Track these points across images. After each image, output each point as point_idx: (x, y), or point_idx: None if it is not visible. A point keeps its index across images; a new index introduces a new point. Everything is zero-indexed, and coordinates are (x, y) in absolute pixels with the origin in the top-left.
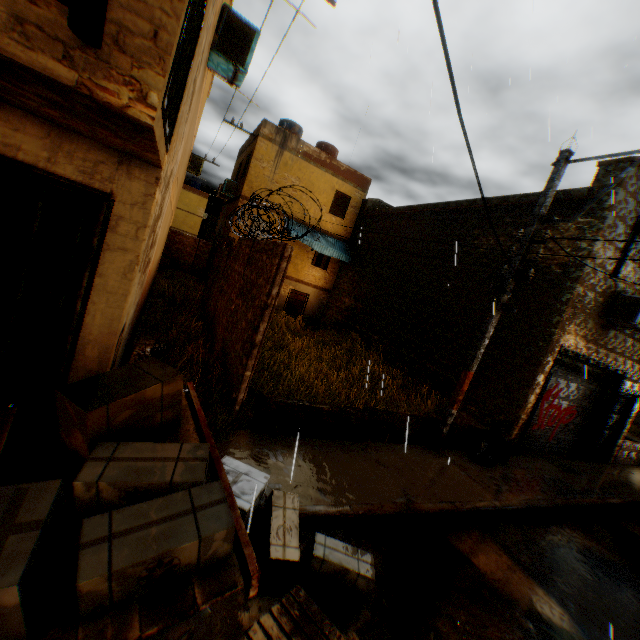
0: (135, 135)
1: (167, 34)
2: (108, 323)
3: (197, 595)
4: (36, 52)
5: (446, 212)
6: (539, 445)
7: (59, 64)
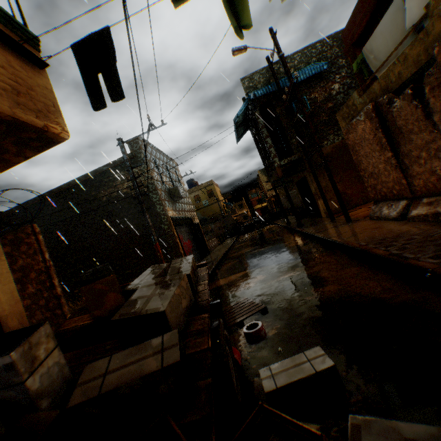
0: (30, 151)
1: (57, 104)
2: (11, 297)
3: (204, 273)
4: (28, 115)
5: (64, 192)
6: None
7: (37, 119)
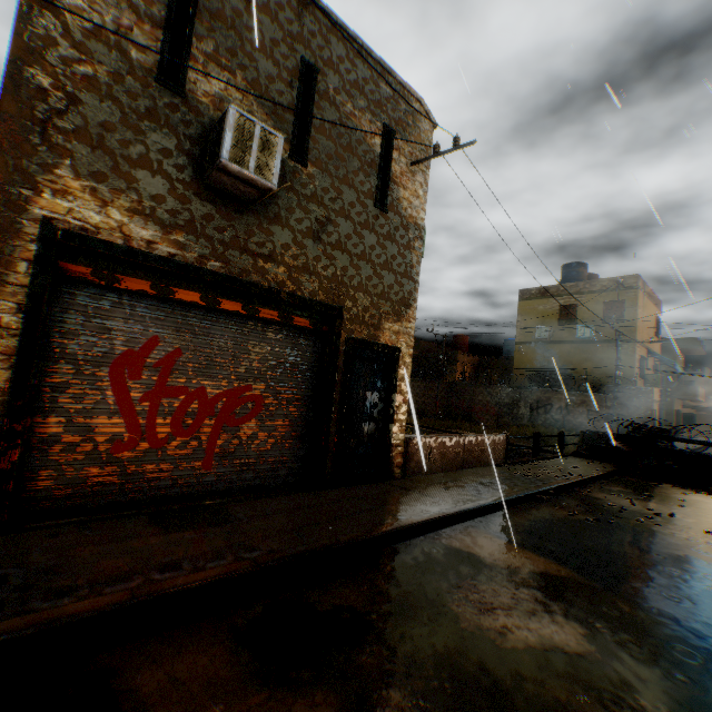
0: None
1: None
2: None
3: None
4: None
5: None
6: (179, 485)
7: None
